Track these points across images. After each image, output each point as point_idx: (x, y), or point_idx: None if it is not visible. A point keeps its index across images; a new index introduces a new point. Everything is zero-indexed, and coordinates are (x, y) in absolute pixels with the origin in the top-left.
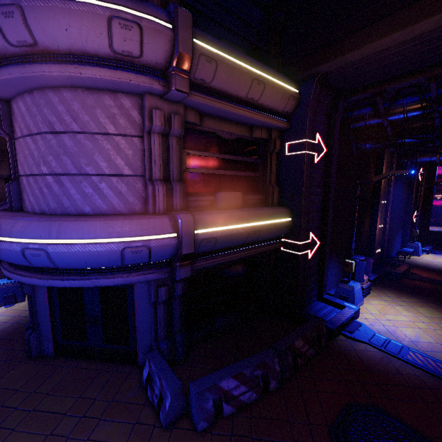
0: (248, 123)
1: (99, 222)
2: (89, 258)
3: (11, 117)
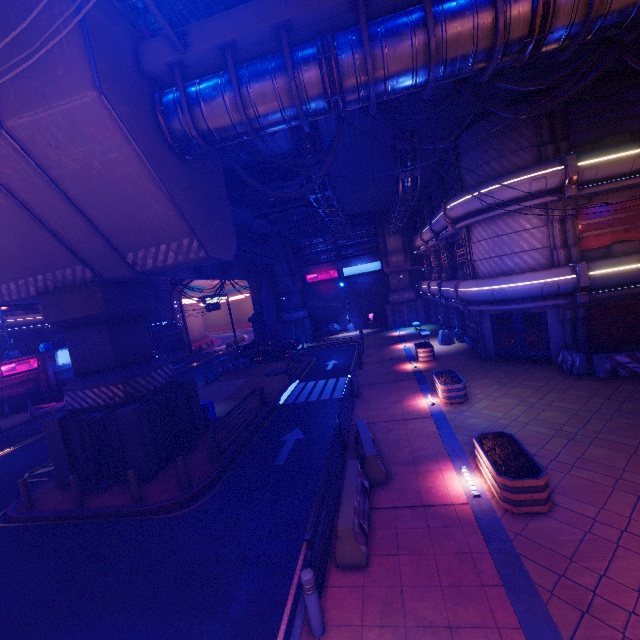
0: None
1: (528, 274)
2: (525, 292)
3: (469, 233)
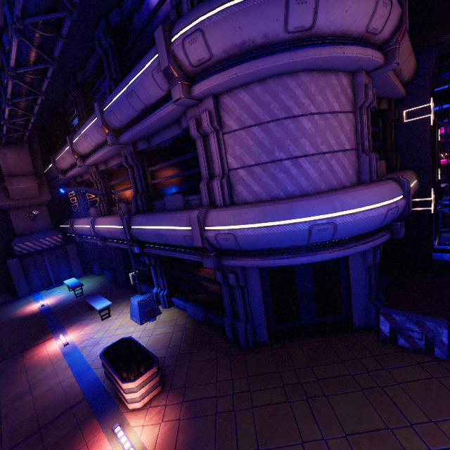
0: (382, 96)
1: (365, 191)
2: (365, 224)
3: (219, 111)
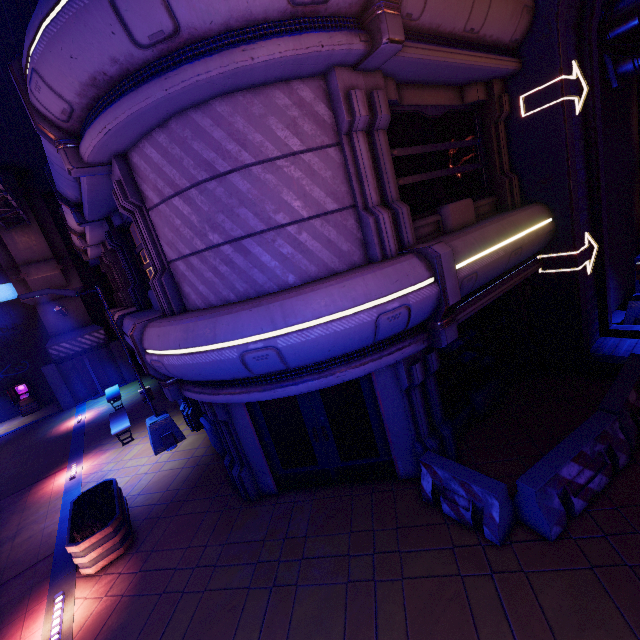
0: (459, 81)
1: (332, 288)
2: (334, 343)
3: (134, 178)
